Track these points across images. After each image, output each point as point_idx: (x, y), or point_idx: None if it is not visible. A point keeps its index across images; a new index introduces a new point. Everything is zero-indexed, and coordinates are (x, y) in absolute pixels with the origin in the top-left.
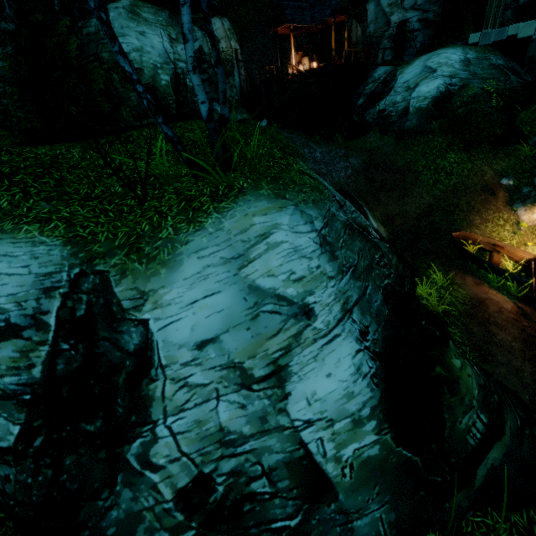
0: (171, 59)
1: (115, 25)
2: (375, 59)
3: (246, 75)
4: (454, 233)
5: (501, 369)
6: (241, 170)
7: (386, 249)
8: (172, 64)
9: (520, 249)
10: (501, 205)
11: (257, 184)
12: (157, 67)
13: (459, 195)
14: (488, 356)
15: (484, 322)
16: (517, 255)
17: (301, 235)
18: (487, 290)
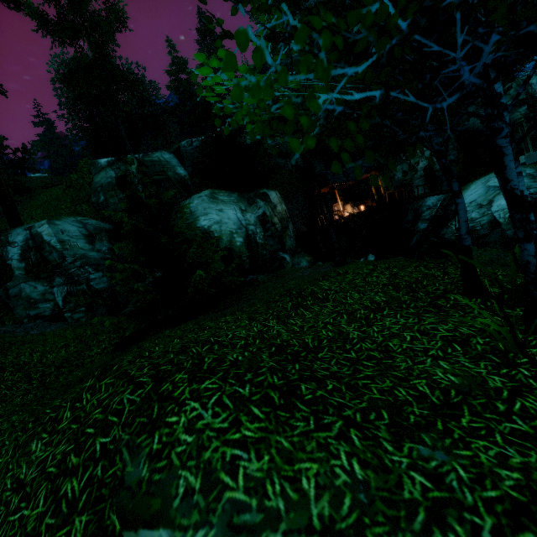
0: (243, 224)
1: (198, 208)
2: (410, 194)
3: (293, 227)
4: None
5: None
6: None
7: None
8: (244, 228)
9: None
10: None
11: None
12: (233, 232)
13: None
14: None
15: None
16: None
17: None
18: None
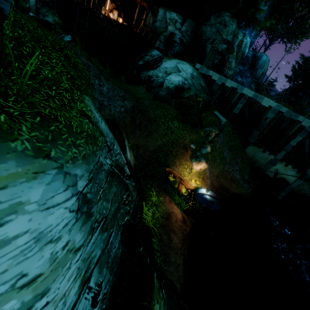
0: None
1: None
2: (155, 43)
3: None
4: (167, 168)
5: (171, 268)
6: (0, 93)
7: (132, 188)
8: None
9: (190, 184)
10: (188, 158)
11: (12, 128)
12: None
13: (173, 146)
14: (167, 258)
15: (169, 231)
16: (188, 185)
17: (54, 209)
18: (173, 206)
